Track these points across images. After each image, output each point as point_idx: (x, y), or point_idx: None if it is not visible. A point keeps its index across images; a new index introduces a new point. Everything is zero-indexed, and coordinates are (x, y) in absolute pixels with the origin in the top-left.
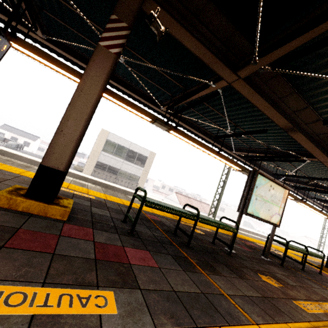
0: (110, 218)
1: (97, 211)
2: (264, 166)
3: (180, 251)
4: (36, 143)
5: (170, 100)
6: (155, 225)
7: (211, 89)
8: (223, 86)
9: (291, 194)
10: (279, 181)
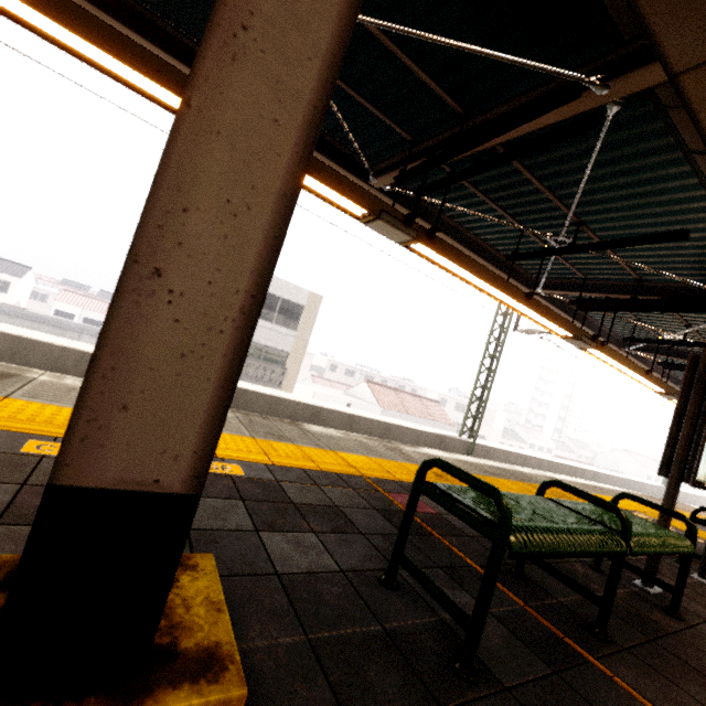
0: (343, 577)
1: (289, 556)
2: (594, 319)
3: (633, 699)
4: (24, 282)
5: (402, 154)
6: (451, 550)
7: (580, 107)
8: (634, 90)
9: (664, 383)
10: (623, 352)
